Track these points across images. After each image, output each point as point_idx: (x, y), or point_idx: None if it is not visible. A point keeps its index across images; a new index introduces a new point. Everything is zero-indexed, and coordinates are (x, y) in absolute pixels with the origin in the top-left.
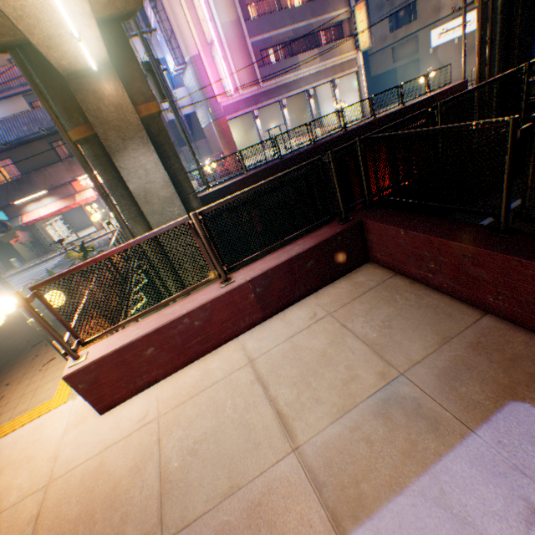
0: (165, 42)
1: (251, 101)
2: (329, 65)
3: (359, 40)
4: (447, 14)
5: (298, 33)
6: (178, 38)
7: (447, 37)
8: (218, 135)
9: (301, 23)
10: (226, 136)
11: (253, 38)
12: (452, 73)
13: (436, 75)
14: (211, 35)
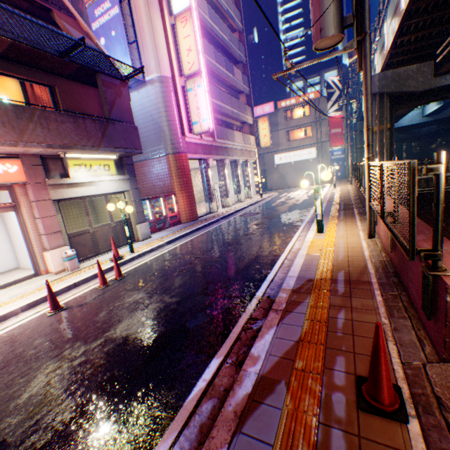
0: (127, 44)
1: (206, 149)
2: (246, 148)
3: (260, 140)
4: (284, 148)
5: (233, 115)
6: (147, 50)
7: (286, 160)
8: (174, 171)
9: (235, 110)
10: (185, 174)
11: (211, 97)
12: (290, 181)
13: (279, 180)
14: (200, 65)
